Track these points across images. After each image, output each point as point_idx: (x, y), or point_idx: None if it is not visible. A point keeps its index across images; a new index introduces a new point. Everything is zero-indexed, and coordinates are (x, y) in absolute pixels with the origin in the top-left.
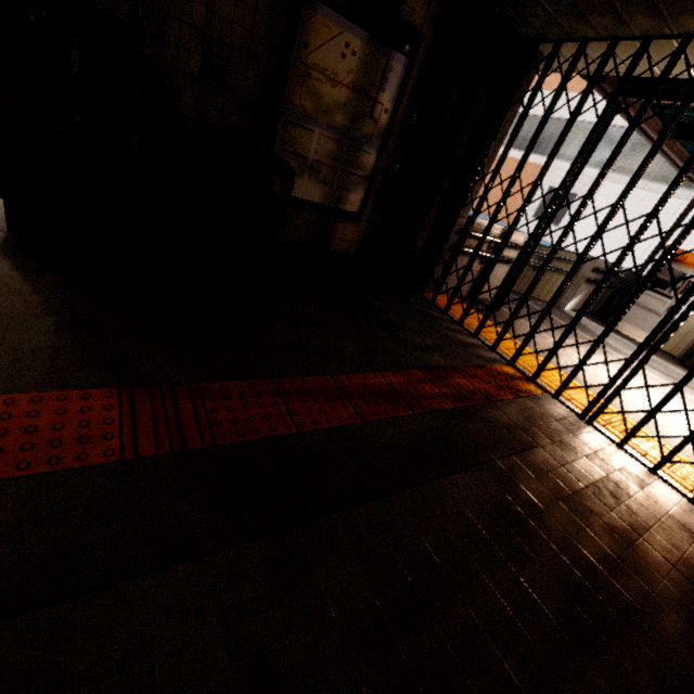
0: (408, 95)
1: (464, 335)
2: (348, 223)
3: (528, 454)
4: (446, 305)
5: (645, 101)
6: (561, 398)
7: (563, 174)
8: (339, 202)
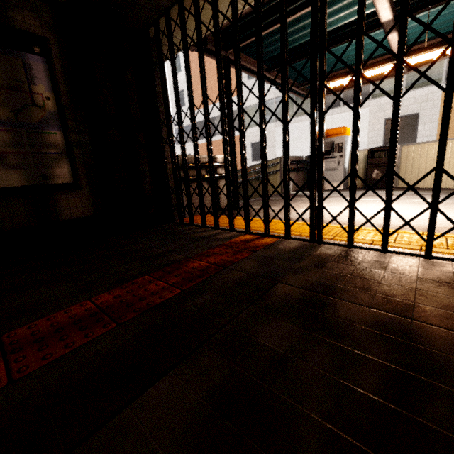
0: (63, 84)
1: (208, 231)
2: (69, 193)
3: (267, 297)
4: (188, 218)
5: (213, 16)
6: (293, 236)
7: (253, 134)
8: (47, 178)
